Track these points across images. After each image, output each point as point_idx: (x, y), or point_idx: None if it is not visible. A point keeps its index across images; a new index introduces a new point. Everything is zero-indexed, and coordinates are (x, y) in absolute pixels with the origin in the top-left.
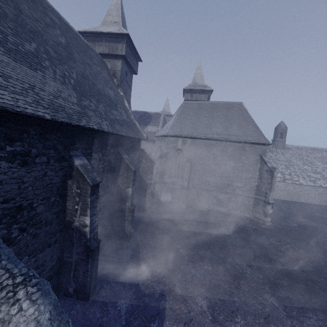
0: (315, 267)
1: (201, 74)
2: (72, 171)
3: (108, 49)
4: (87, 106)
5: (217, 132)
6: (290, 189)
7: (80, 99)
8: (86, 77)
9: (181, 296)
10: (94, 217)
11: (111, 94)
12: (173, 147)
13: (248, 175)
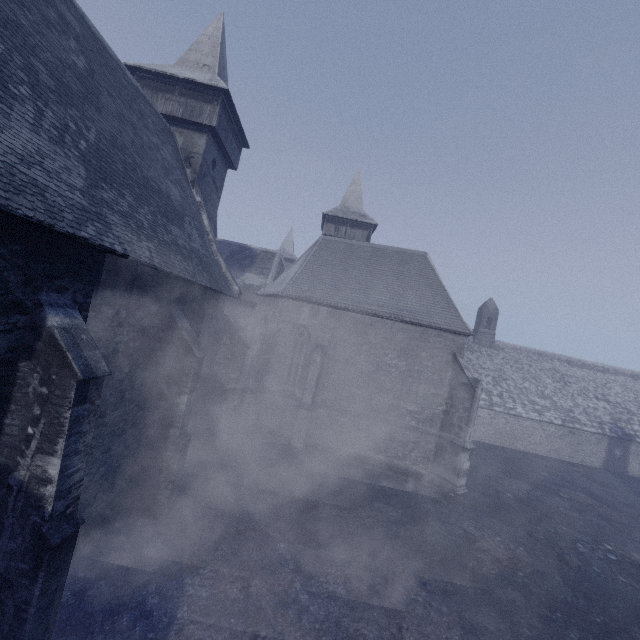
0: (545, 586)
1: (359, 193)
2: (36, 340)
3: (182, 110)
4: (109, 202)
5: (380, 300)
6: (500, 423)
7: (94, 185)
8: (121, 147)
9: None
10: (76, 459)
11: (173, 194)
12: (291, 321)
13: (429, 390)
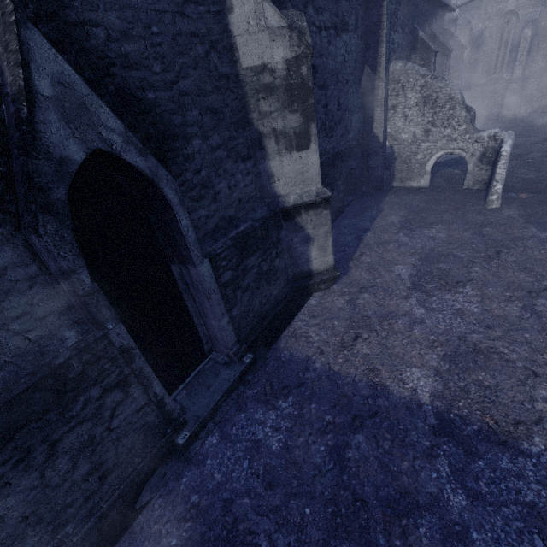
0: None
1: None
2: (416, 44)
3: None
4: None
5: None
6: None
7: None
8: None
9: (516, 154)
10: None
11: None
12: (497, 13)
13: None
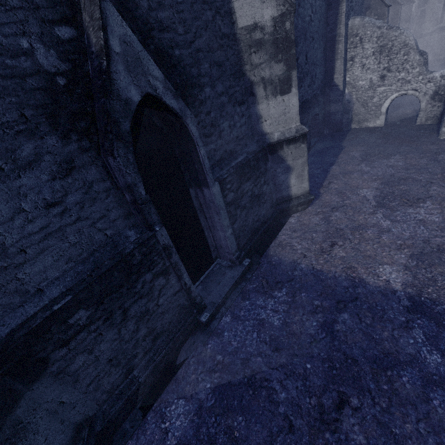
0: None
1: None
2: (370, 2)
3: None
4: None
5: None
6: None
7: None
8: None
9: None
10: None
11: None
12: None
13: None
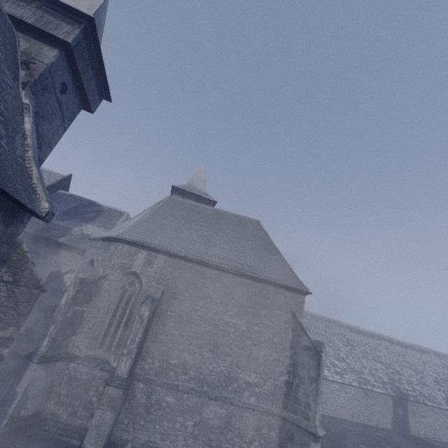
0: None
1: (203, 178)
2: None
3: (35, 19)
4: None
5: (220, 253)
6: None
7: None
8: None
9: None
10: None
11: None
12: (122, 267)
13: (270, 355)
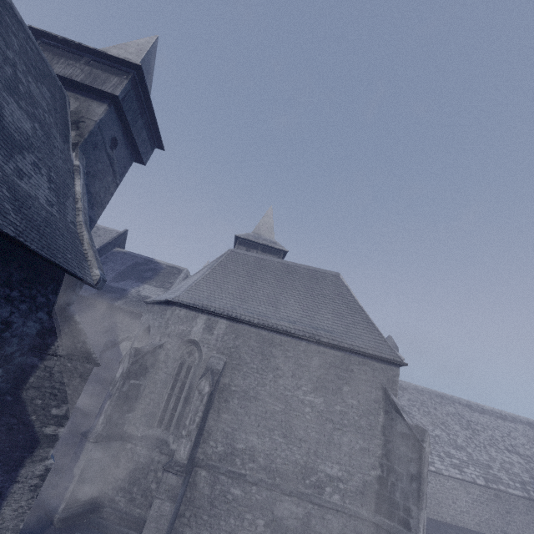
0: None
1: (271, 224)
2: None
3: (83, 76)
4: None
5: (291, 316)
6: None
7: None
8: None
9: None
10: None
11: (13, 116)
12: (179, 334)
13: (356, 442)
